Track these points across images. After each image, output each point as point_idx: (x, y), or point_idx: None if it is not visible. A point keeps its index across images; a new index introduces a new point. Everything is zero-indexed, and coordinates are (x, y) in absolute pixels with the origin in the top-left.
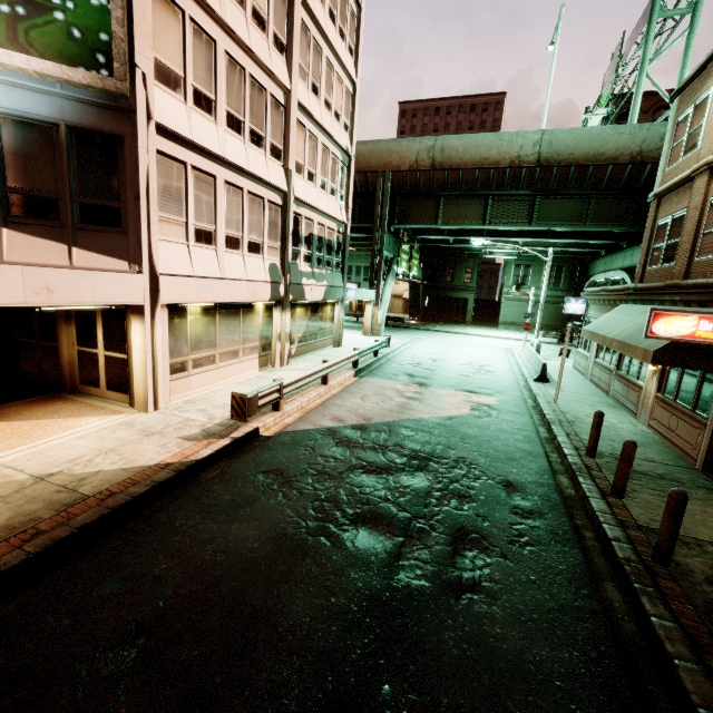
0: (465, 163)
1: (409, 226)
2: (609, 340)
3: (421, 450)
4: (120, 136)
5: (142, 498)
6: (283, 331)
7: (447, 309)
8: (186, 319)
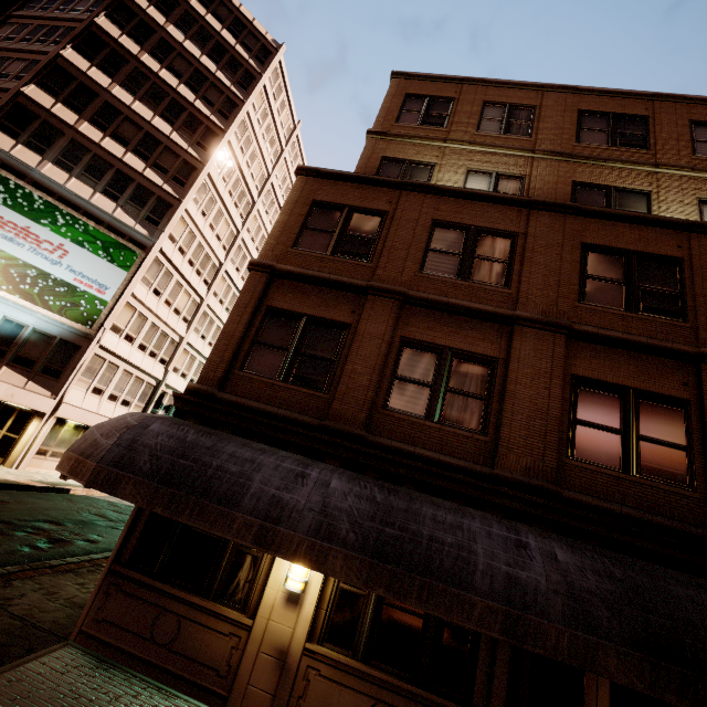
0: None
1: None
2: None
3: None
4: (81, 346)
5: (3, 485)
6: None
7: None
8: (63, 428)
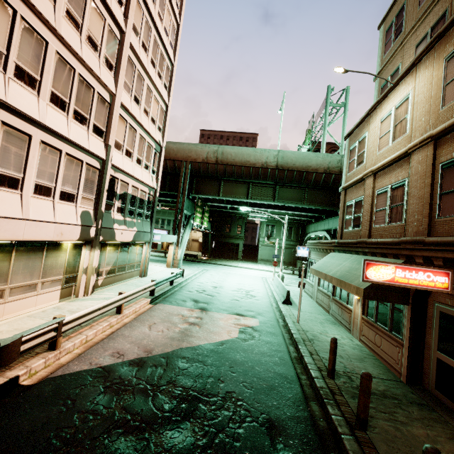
0: (236, 162)
1: (201, 196)
2: (330, 277)
3: (192, 387)
4: None
5: None
6: (90, 265)
7: (226, 249)
8: None
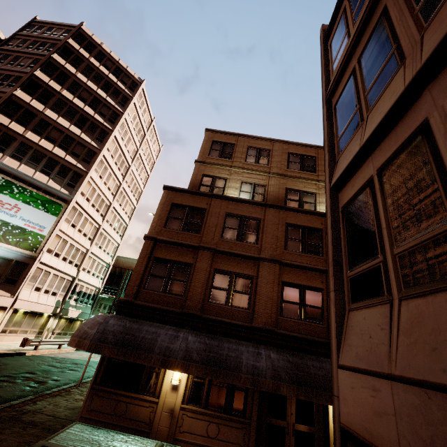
0: None
1: None
2: None
3: (79, 363)
4: (29, 263)
5: None
6: (51, 327)
7: None
8: (17, 314)
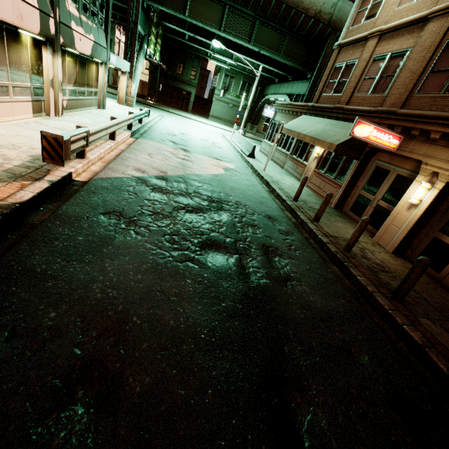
0: None
1: (160, 8)
2: (303, 135)
3: (213, 196)
4: None
5: None
6: (56, 78)
7: (176, 97)
8: None
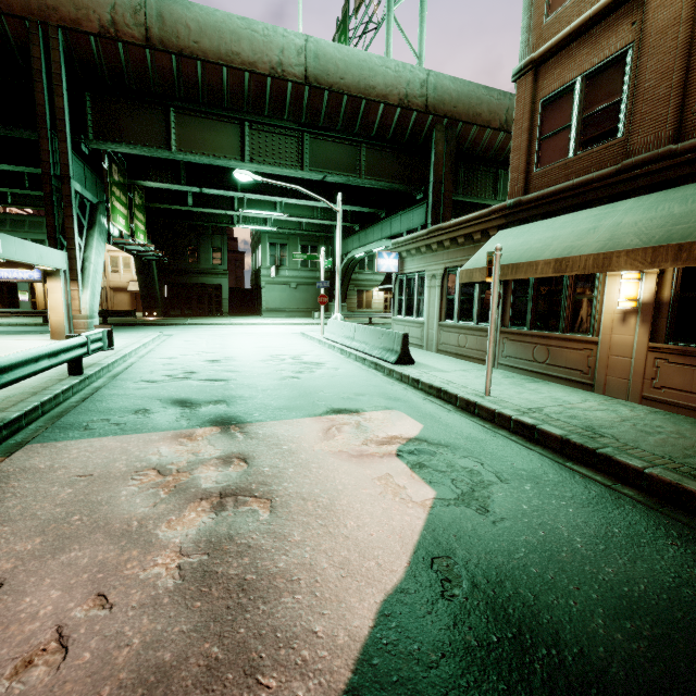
0: (203, 50)
1: (119, 149)
2: (592, 258)
3: None
4: None
5: None
6: None
7: (196, 299)
8: None
